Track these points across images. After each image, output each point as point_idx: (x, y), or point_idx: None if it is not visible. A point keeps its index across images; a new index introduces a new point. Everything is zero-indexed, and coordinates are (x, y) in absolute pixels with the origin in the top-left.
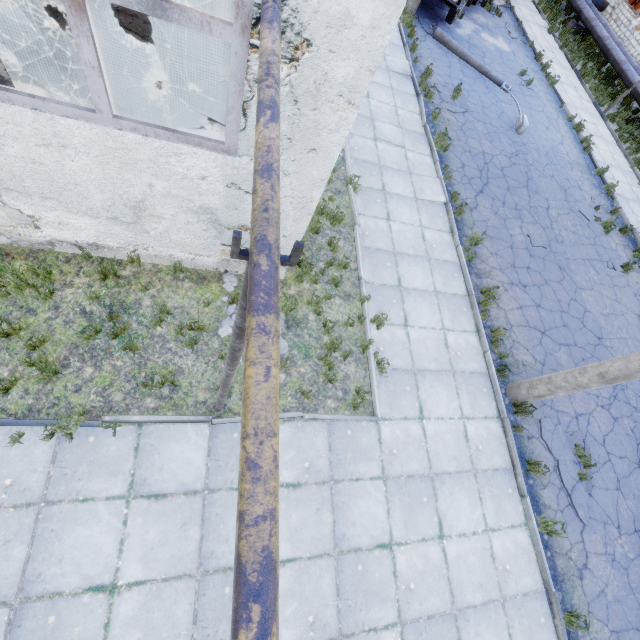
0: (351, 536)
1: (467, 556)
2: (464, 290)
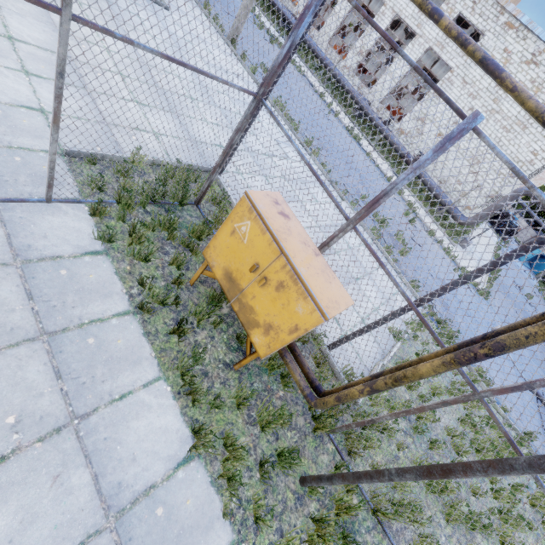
0: (172, 31)
1: (224, 62)
2: (195, 3)
